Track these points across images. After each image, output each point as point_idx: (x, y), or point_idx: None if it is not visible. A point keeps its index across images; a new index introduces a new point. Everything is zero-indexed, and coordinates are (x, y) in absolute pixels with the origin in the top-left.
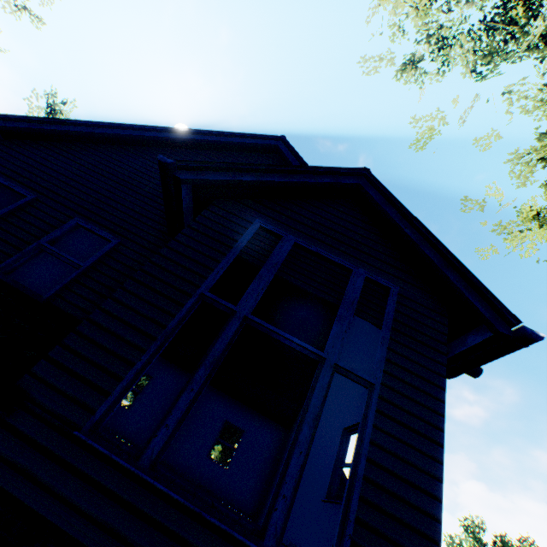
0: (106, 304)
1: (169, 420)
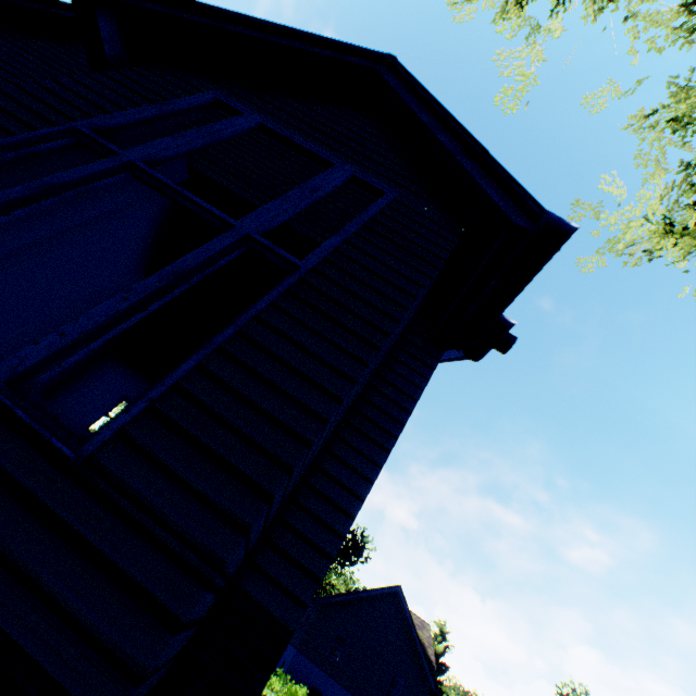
0: None
1: None
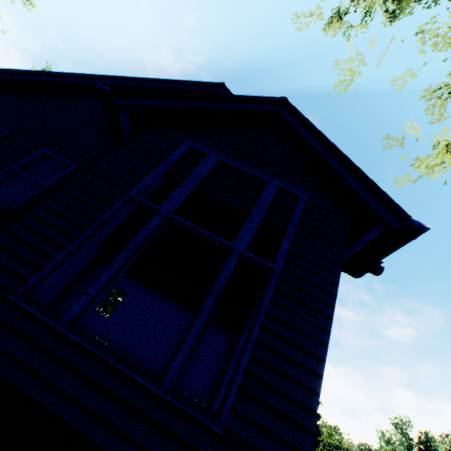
0: (48, 203)
1: (90, 290)
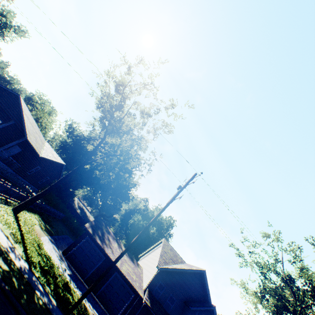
0: None
1: None
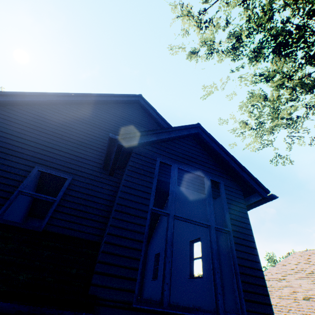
0: (110, 230)
1: (167, 280)
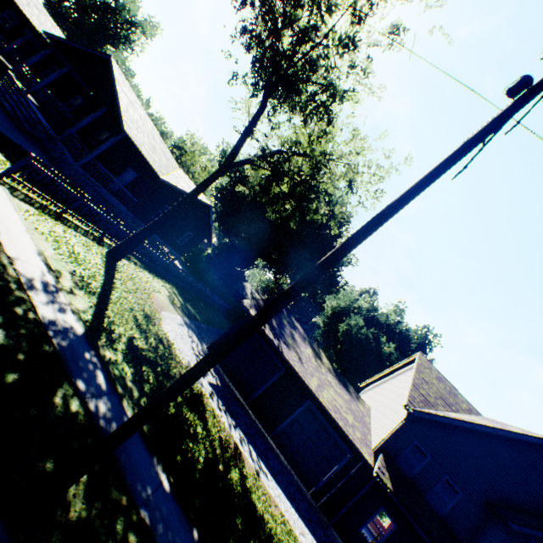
0: None
1: None
